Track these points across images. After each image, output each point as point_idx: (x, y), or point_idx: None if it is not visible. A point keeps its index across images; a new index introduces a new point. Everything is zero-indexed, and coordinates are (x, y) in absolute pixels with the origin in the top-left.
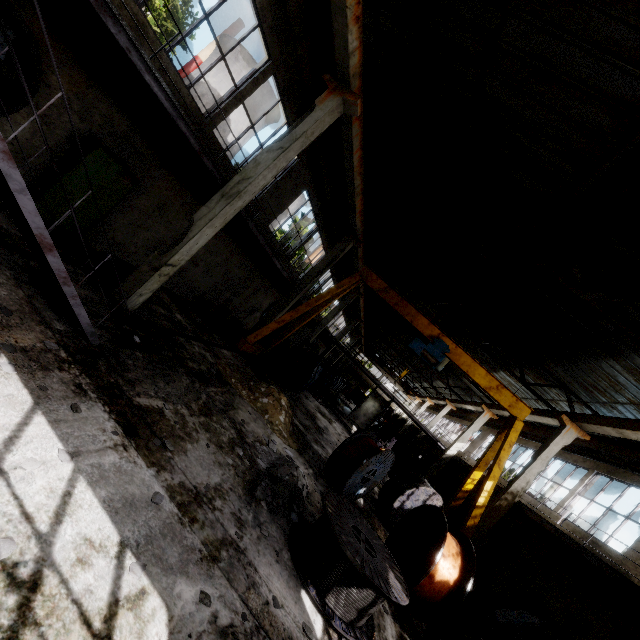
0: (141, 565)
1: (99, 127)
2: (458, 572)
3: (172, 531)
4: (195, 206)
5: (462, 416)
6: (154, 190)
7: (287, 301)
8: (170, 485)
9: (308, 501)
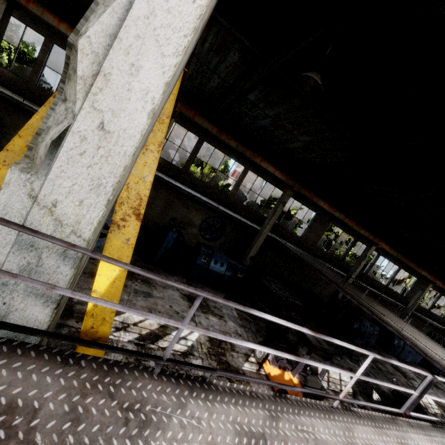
0: None
1: None
2: None
3: None
4: None
5: None
6: (22, 126)
7: None
8: None
9: None
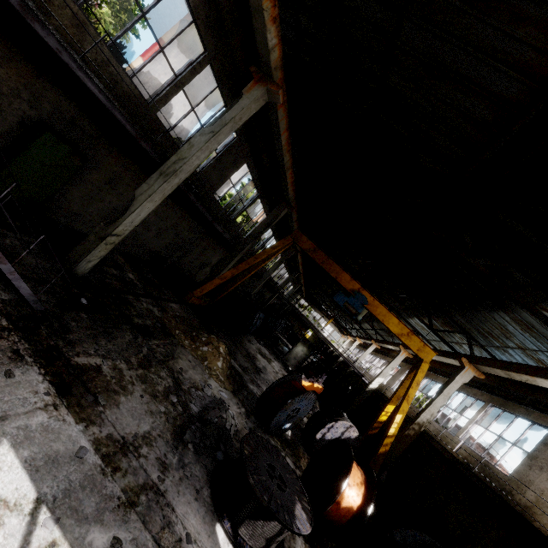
0: (54, 519)
1: (48, 113)
2: (361, 499)
3: (92, 482)
4: (144, 179)
5: (386, 353)
6: (105, 166)
7: (230, 259)
8: (97, 438)
9: (236, 439)
